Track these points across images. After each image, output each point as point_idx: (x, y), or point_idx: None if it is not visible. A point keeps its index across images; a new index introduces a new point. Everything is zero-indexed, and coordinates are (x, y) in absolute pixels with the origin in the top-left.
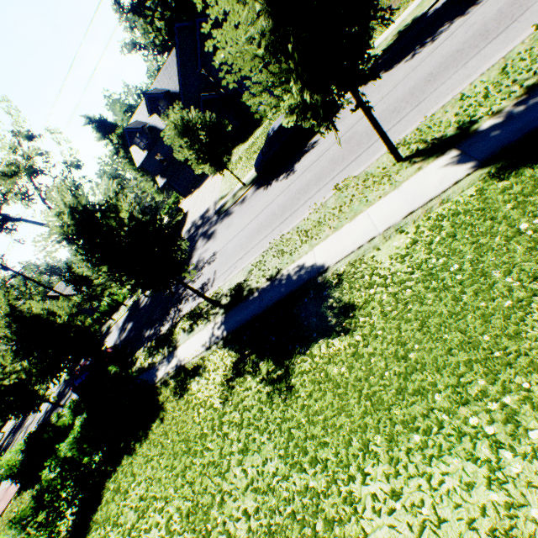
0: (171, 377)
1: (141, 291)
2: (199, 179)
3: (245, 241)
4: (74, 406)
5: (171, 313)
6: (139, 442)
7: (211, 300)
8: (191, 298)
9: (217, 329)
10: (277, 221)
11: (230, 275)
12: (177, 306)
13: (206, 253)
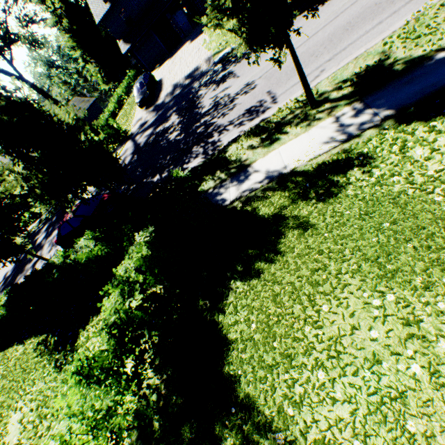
0: (265, 189)
1: (245, 40)
2: (166, 52)
3: (322, 48)
4: (94, 239)
5: (194, 150)
6: (261, 261)
7: (312, 96)
8: (231, 127)
9: (353, 118)
10: (397, 3)
11: (316, 79)
12: (204, 141)
13: (228, 90)
